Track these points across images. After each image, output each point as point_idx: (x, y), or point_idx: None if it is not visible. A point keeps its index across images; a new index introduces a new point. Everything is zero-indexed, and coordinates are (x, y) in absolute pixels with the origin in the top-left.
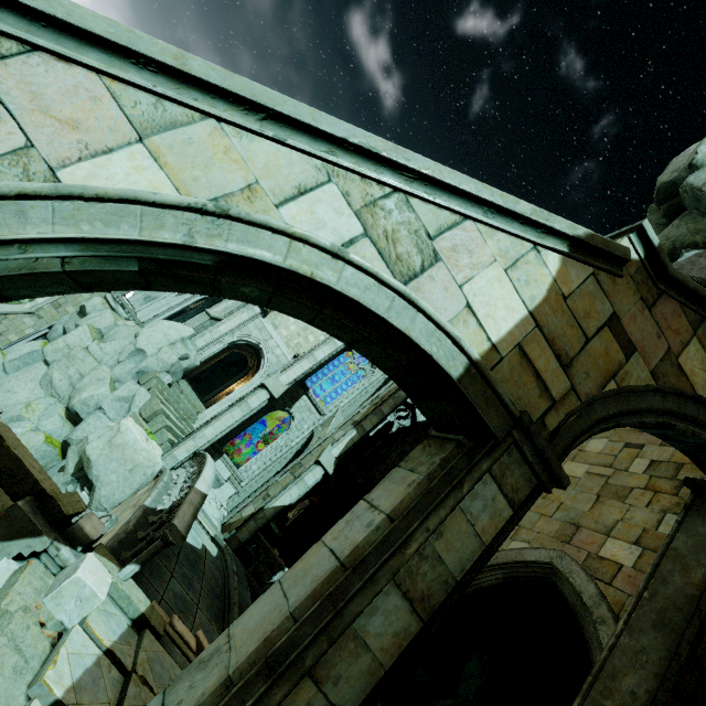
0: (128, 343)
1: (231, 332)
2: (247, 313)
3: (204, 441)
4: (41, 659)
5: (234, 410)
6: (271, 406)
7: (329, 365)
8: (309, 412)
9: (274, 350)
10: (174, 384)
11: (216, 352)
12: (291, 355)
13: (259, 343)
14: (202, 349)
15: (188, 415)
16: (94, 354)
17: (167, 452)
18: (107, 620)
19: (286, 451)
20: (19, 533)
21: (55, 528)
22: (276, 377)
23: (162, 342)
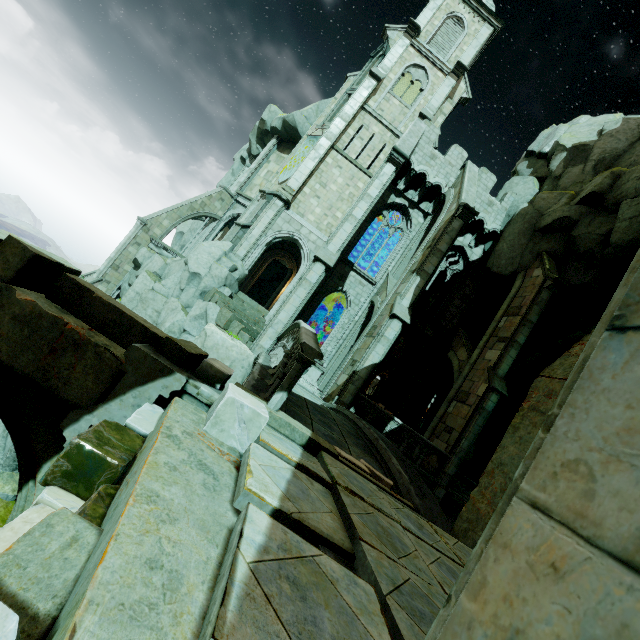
0: (182, 271)
1: (264, 234)
2: (271, 210)
3: (281, 326)
4: (230, 479)
5: (297, 290)
6: (325, 291)
7: (364, 237)
8: (361, 285)
9: (308, 237)
10: (234, 296)
11: (258, 257)
12: (326, 237)
13: (293, 235)
14: (245, 257)
15: (256, 319)
16: (160, 292)
17: (253, 345)
18: (280, 442)
19: (352, 327)
20: (149, 375)
21: (184, 370)
22: (324, 248)
23: (209, 261)
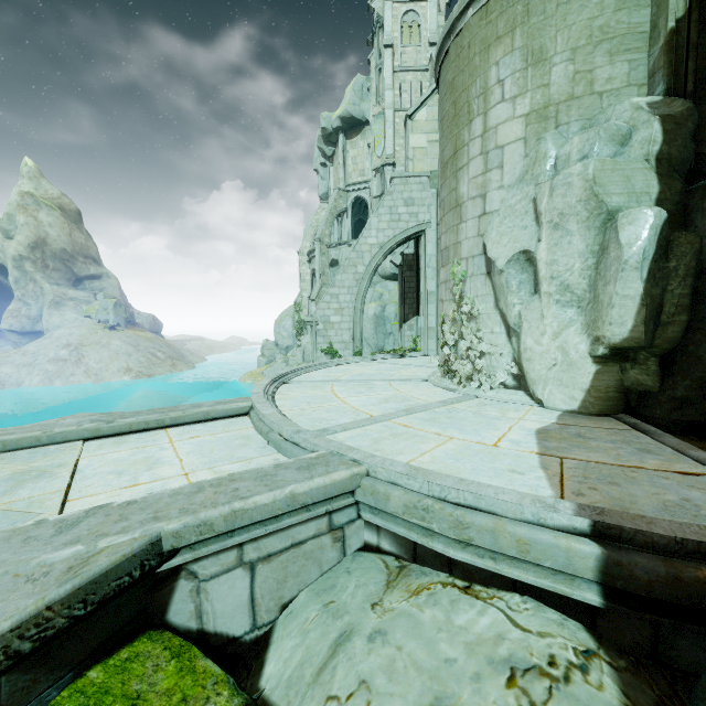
0: None
1: None
2: (389, 175)
3: None
4: None
5: None
6: None
7: None
8: None
9: None
10: None
11: None
12: None
13: None
14: None
15: None
16: None
17: None
18: None
19: None
20: None
21: None
22: None
23: None
